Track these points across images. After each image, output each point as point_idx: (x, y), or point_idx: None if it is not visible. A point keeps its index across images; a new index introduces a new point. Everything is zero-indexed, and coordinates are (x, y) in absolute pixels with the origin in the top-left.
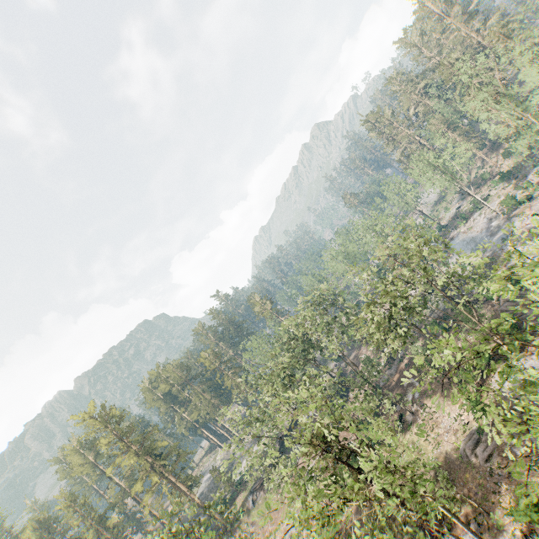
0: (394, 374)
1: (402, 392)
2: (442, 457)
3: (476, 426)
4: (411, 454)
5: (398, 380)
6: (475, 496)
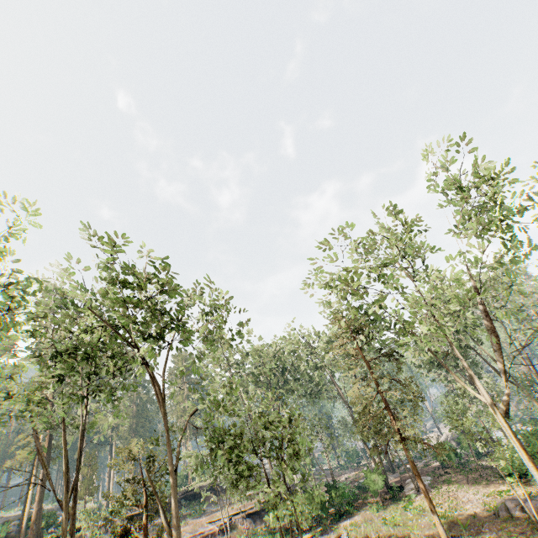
0: (392, 478)
1: (403, 484)
2: (461, 516)
3: (522, 496)
4: (407, 514)
5: (398, 480)
6: (519, 533)
